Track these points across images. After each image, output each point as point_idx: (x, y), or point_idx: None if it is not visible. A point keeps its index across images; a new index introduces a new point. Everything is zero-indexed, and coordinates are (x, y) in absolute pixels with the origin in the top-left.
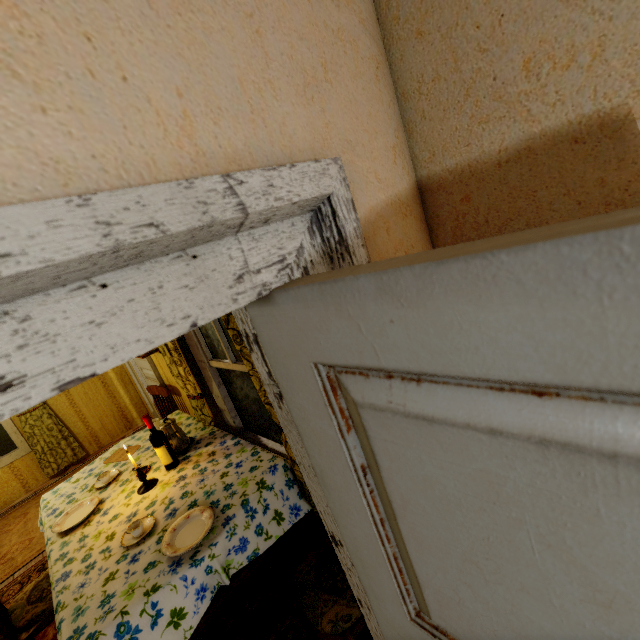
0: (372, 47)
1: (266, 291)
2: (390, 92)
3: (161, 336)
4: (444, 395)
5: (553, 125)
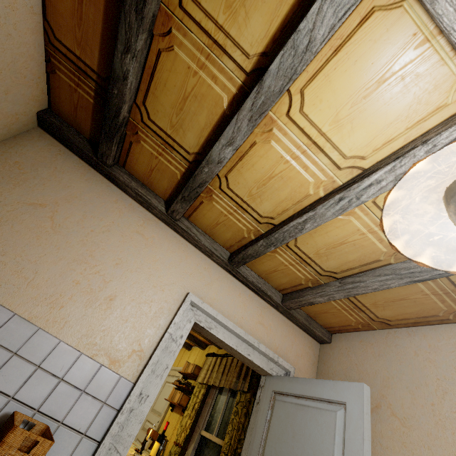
0: (314, 359)
1: (273, 374)
2: (315, 369)
3: (260, 365)
4: (289, 398)
5: None
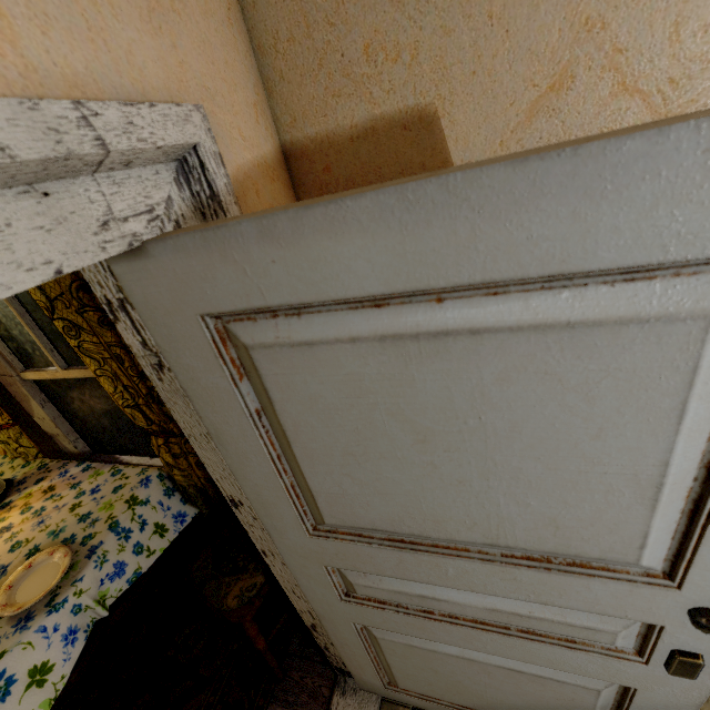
0: None
1: (137, 242)
2: (245, 41)
3: (20, 282)
4: (319, 321)
5: (389, 111)
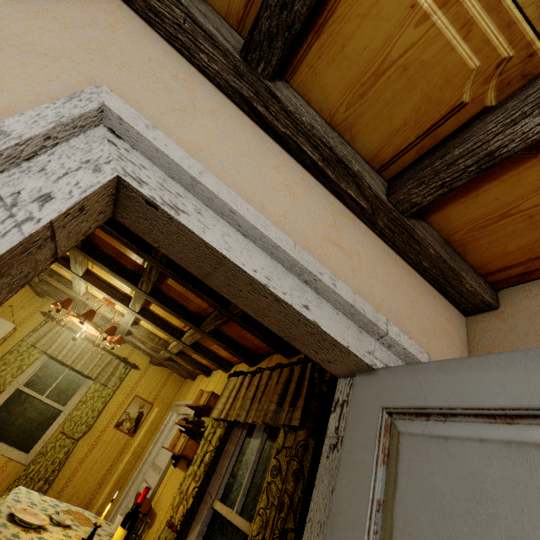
0: (461, 345)
1: (375, 367)
2: None
3: (339, 338)
4: (458, 426)
5: None
